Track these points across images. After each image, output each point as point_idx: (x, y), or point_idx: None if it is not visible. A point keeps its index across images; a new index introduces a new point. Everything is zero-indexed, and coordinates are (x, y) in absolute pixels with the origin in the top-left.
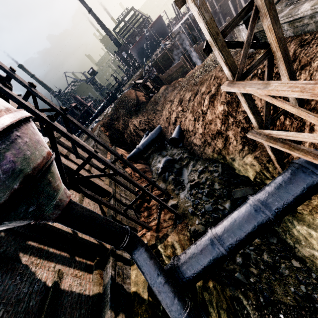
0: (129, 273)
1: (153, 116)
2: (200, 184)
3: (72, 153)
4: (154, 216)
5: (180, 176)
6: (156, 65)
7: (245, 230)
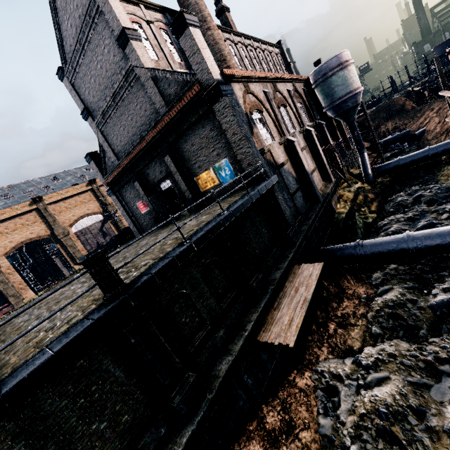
0: (350, 169)
1: (409, 121)
2: None
3: None
4: None
5: None
6: None
7: (415, 155)
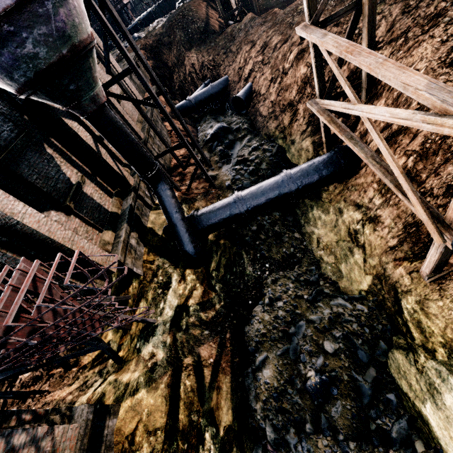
0: (148, 214)
1: (222, 59)
2: (248, 161)
3: (102, 63)
4: (186, 183)
5: (229, 149)
6: None
7: (266, 195)
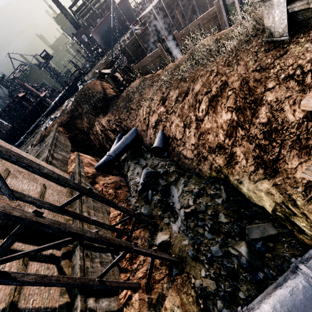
0: None
1: (127, 116)
2: (198, 213)
3: (1, 192)
4: (139, 259)
5: (168, 197)
6: (124, 53)
7: None
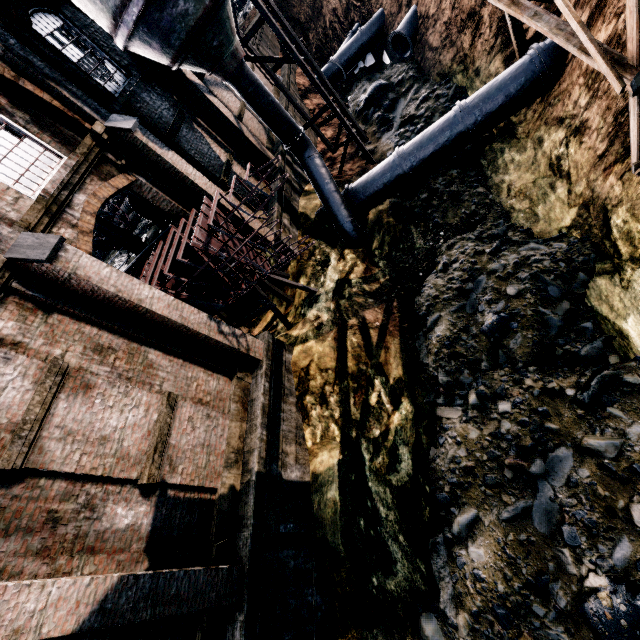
0: (298, 200)
1: None
2: (415, 119)
3: None
4: (338, 167)
5: (390, 112)
6: None
7: (434, 141)
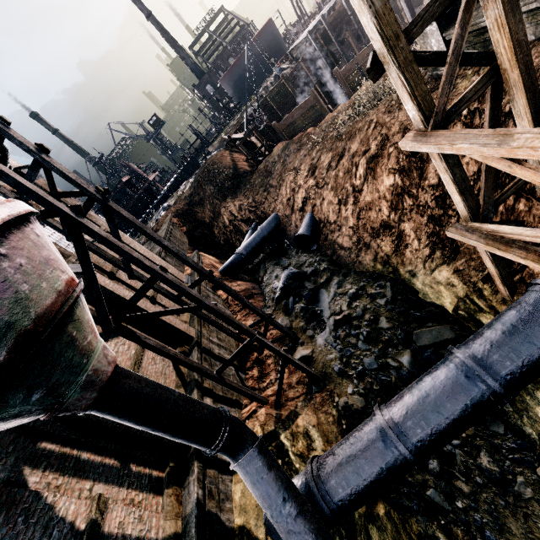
0: (230, 488)
1: (264, 197)
2: (353, 319)
3: (122, 269)
4: (271, 378)
5: (314, 304)
6: (266, 107)
7: (448, 415)
